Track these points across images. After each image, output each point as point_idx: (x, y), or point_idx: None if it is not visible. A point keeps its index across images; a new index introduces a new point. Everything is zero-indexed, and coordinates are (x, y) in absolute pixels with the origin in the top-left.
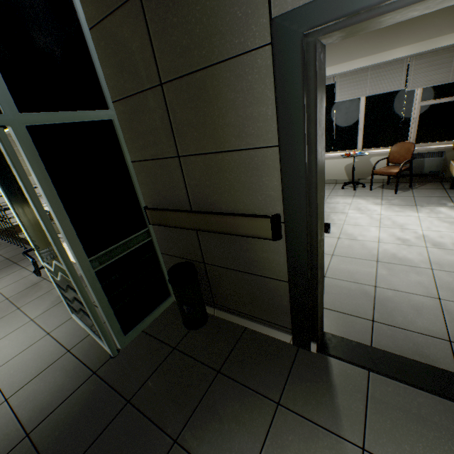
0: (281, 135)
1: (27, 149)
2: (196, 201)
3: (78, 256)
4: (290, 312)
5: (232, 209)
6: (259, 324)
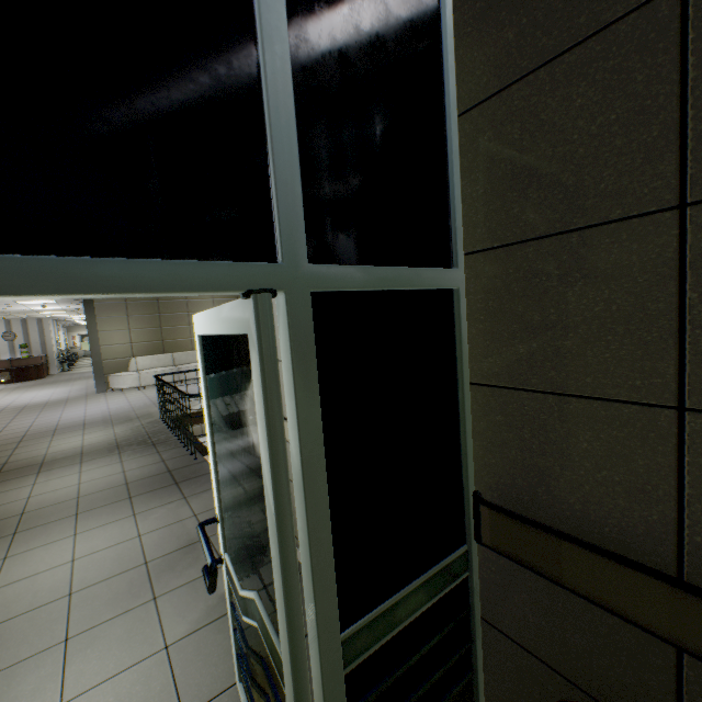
0: None
1: (298, 344)
2: None
3: (322, 631)
4: None
5: None
6: None
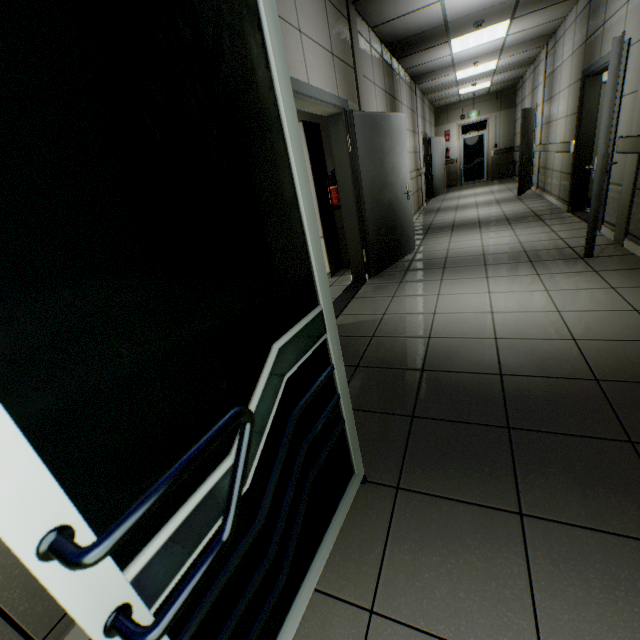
0: None
1: None
2: None
3: None
4: None
5: None
6: None
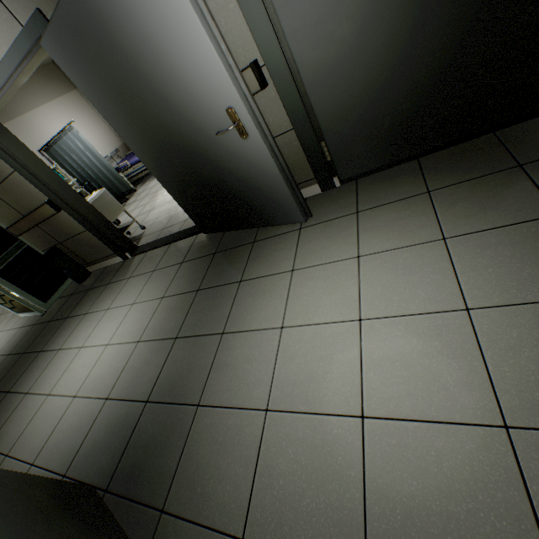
0: (11, 166)
1: None
2: (22, 211)
3: None
4: (104, 244)
5: (36, 207)
6: (108, 260)
